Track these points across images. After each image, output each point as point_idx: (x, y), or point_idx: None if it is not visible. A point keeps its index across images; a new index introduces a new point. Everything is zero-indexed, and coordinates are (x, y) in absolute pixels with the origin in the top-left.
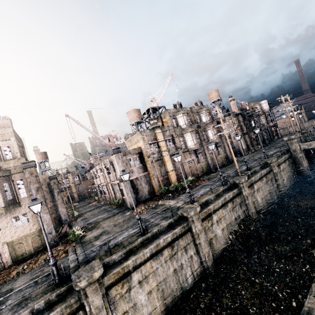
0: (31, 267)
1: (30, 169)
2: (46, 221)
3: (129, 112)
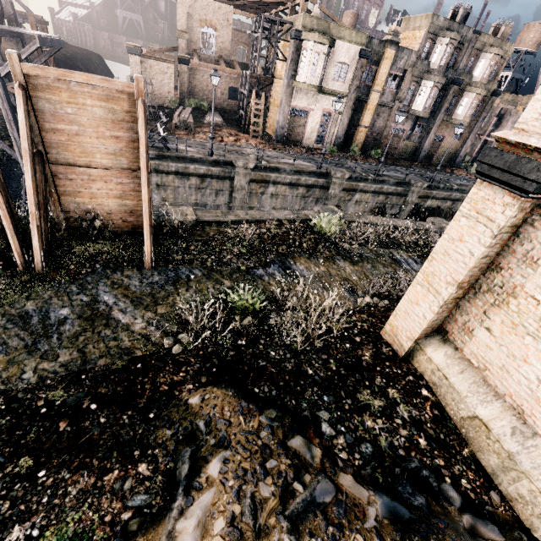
0: (457, 173)
1: (494, 98)
2: (466, 147)
3: (534, 26)
